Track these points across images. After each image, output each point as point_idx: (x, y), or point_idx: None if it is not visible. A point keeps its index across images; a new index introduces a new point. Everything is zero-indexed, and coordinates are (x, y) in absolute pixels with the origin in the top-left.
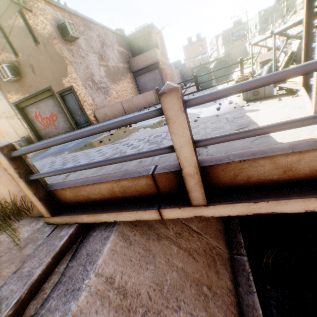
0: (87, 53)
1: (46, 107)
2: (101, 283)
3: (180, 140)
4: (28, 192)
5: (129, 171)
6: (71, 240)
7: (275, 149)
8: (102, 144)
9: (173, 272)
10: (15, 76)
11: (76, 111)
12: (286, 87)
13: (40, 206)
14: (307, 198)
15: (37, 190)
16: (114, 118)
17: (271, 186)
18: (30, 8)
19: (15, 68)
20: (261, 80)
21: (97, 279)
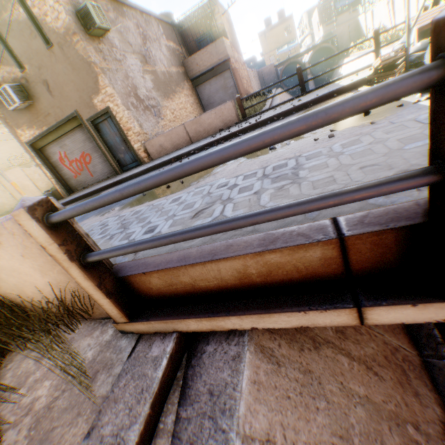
0: (124, 54)
1: (73, 144)
2: None
3: None
4: (87, 285)
5: (274, 233)
6: (172, 364)
7: None
8: (172, 191)
9: (356, 407)
10: (23, 101)
11: (117, 146)
12: None
13: (109, 306)
14: None
15: (100, 279)
16: (175, 151)
17: None
18: None
19: (22, 89)
20: None
21: None
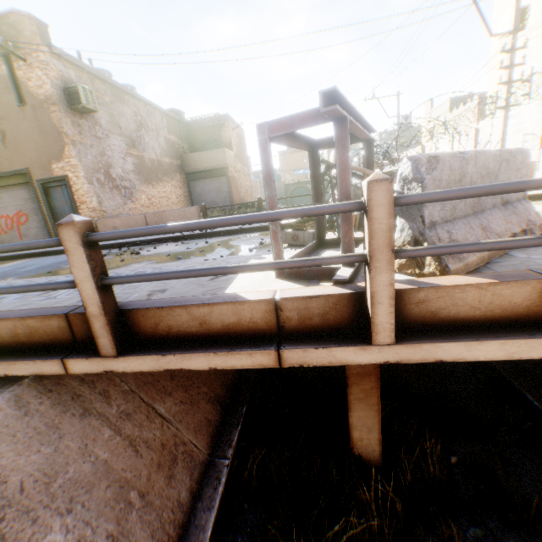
0: (108, 134)
1: (12, 199)
2: None
3: (81, 275)
4: None
5: (48, 309)
6: None
7: (197, 299)
8: None
9: (86, 463)
10: None
11: (65, 215)
12: None
13: None
14: (208, 352)
15: None
16: None
17: (193, 340)
18: (25, 56)
19: None
20: (149, 229)
21: None
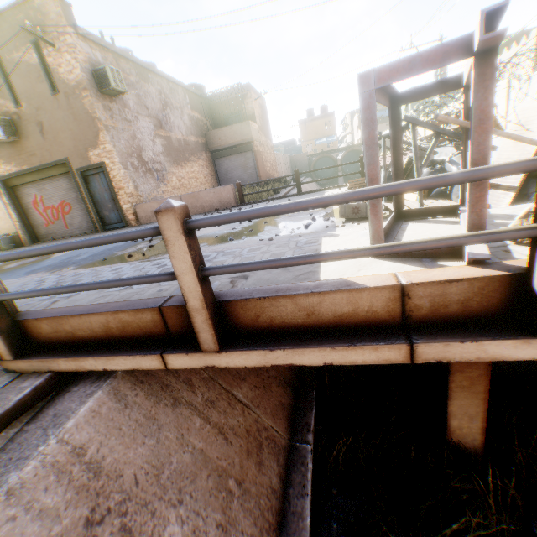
0: (137, 116)
1: (55, 190)
2: (65, 453)
3: (181, 266)
4: None
5: (135, 301)
6: (36, 395)
7: (301, 288)
8: (130, 260)
9: (185, 453)
10: (9, 136)
11: (104, 202)
12: (389, 208)
13: None
14: (323, 347)
15: None
16: None
17: (297, 332)
18: (53, 41)
19: (12, 123)
20: (259, 211)
21: (60, 447)
